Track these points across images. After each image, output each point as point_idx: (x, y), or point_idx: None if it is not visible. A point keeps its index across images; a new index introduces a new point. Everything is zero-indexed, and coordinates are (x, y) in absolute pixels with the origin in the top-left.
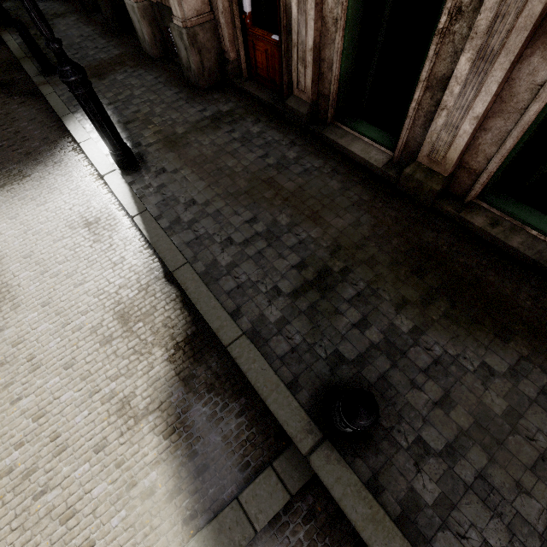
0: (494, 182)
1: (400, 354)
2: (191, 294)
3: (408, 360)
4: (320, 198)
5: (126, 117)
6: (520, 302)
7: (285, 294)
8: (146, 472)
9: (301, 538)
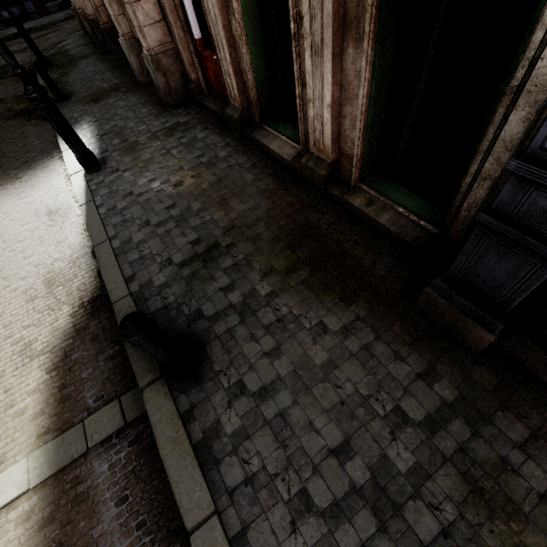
0: (368, 165)
1: (251, 313)
2: (101, 263)
3: (255, 318)
4: (233, 188)
5: (104, 131)
6: (376, 271)
7: (175, 264)
8: (24, 397)
9: (122, 457)
